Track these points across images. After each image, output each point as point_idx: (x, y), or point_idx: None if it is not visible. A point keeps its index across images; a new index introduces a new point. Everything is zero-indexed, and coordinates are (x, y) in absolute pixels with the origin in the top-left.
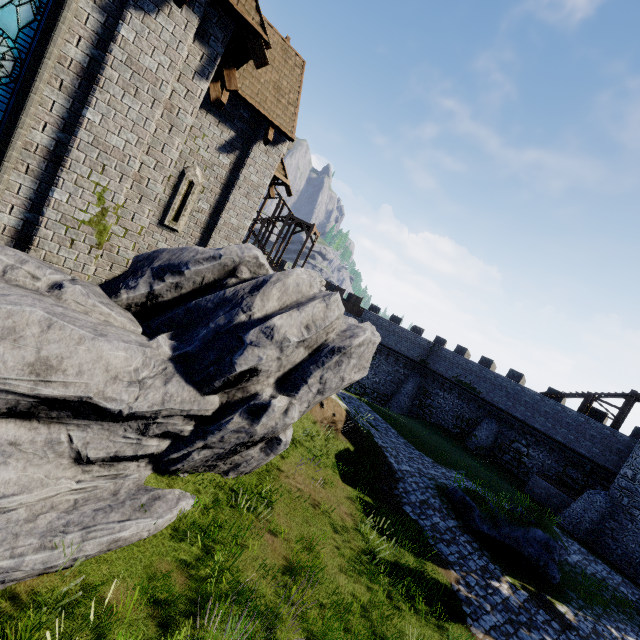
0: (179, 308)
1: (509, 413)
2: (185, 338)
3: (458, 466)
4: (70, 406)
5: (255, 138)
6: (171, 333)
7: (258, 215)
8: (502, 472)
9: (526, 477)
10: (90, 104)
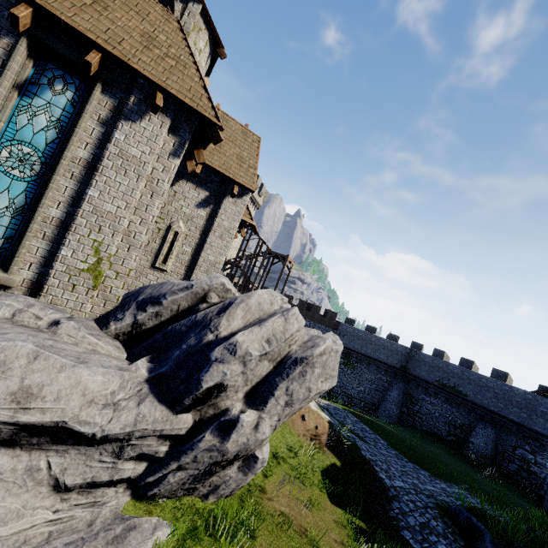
0: (158, 333)
1: (503, 415)
2: (161, 360)
3: (459, 479)
4: (48, 432)
5: (224, 194)
6: (150, 356)
7: (243, 253)
8: (512, 485)
9: (541, 490)
10: (91, 185)
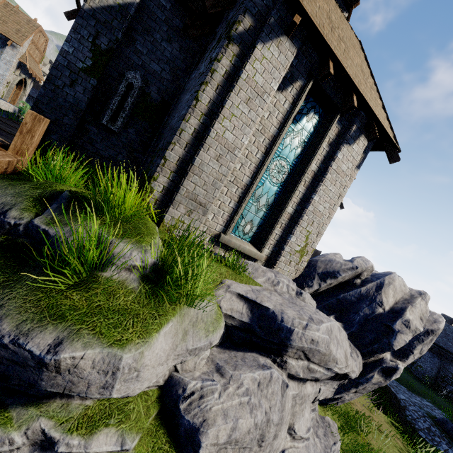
0: (331, 298)
1: (450, 351)
2: (344, 320)
3: (423, 394)
4: (336, 375)
5: None
6: (334, 316)
7: None
8: (449, 400)
9: None
10: (316, 192)
